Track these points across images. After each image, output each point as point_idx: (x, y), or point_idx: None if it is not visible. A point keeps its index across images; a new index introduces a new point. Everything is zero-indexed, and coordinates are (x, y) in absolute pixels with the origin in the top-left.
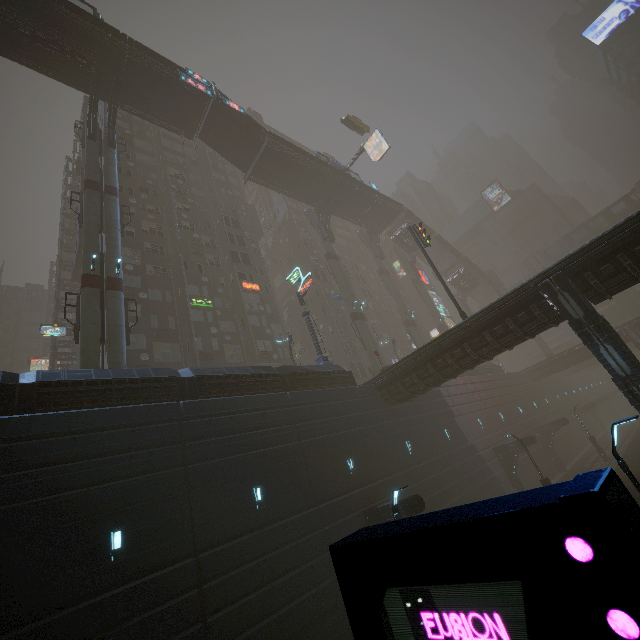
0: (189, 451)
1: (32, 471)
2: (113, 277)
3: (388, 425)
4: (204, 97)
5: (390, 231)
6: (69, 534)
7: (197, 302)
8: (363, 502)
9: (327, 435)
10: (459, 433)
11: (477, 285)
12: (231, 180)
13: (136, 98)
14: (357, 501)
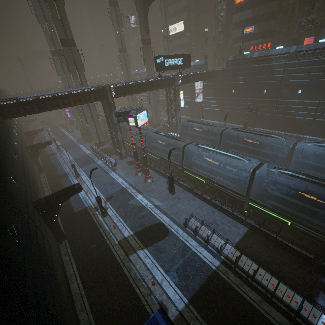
0: None
1: None
2: None
3: None
4: None
5: None
6: None
7: None
8: None
9: None
10: None
11: None
12: None
13: None
14: None
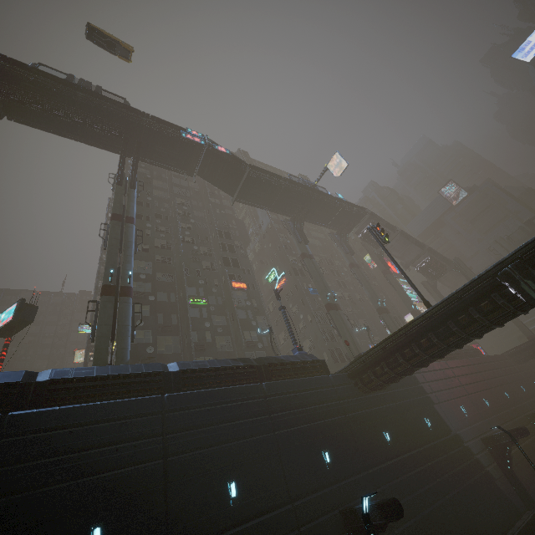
0: (169, 443)
1: (31, 463)
2: (125, 286)
3: (363, 414)
4: (200, 146)
5: (357, 231)
6: (54, 528)
7: (194, 301)
8: (340, 500)
9: (301, 426)
10: (441, 422)
11: (445, 272)
12: (225, 202)
13: (152, 153)
14: (333, 499)
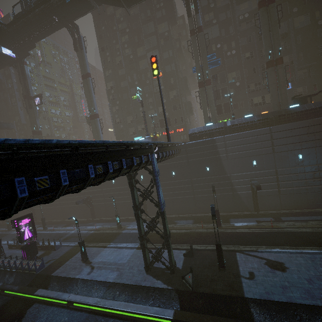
0: None
1: None
2: (94, 114)
3: (163, 165)
4: None
5: None
6: None
7: (134, 97)
8: (142, 188)
9: None
10: (220, 169)
11: None
12: None
13: (73, 14)
14: (140, 187)
